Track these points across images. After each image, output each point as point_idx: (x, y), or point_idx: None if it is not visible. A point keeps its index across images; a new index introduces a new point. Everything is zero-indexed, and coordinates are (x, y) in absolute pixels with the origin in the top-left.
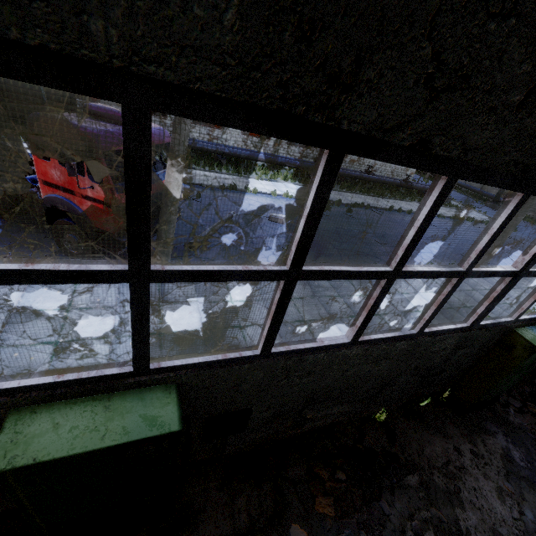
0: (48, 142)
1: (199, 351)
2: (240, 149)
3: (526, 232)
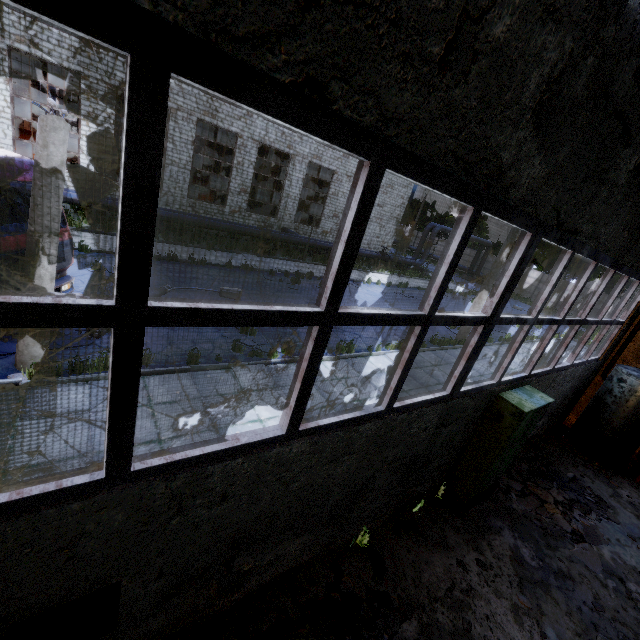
0: None
1: None
2: (185, 214)
3: None
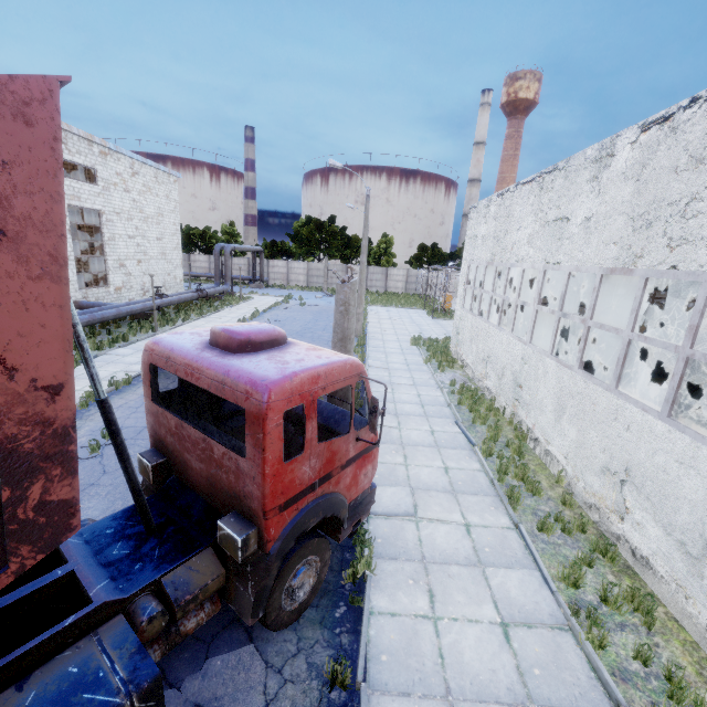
0: (306, 418)
1: (485, 500)
2: None
3: (305, 297)
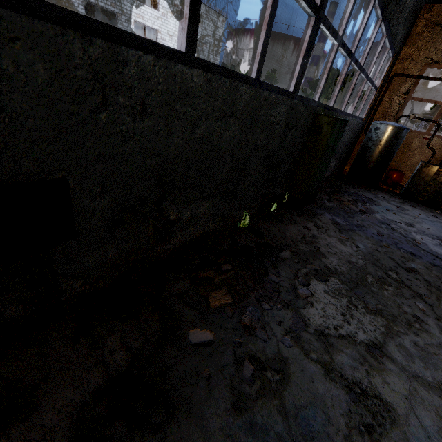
0: None
1: None
2: None
3: None
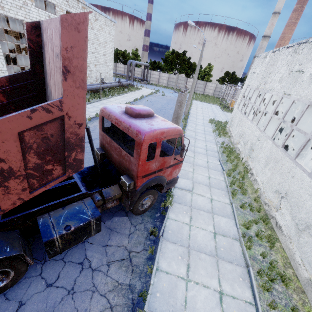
0: (156, 147)
1: (222, 192)
2: None
3: (165, 91)
